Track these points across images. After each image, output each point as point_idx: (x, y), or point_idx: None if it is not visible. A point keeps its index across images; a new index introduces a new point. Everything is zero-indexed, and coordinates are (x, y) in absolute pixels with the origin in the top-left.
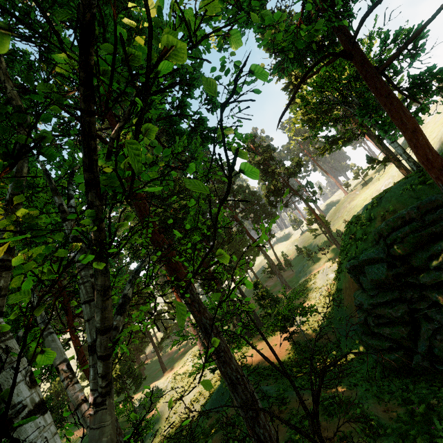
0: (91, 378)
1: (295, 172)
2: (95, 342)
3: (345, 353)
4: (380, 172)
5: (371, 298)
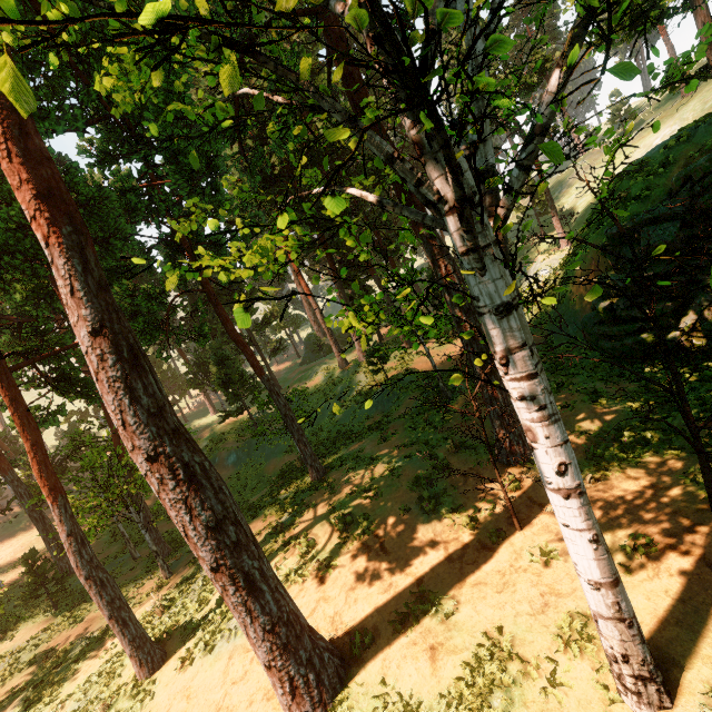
0: (487, 205)
1: (530, 85)
2: (491, 168)
3: (560, 351)
4: (657, 113)
5: (633, 274)
